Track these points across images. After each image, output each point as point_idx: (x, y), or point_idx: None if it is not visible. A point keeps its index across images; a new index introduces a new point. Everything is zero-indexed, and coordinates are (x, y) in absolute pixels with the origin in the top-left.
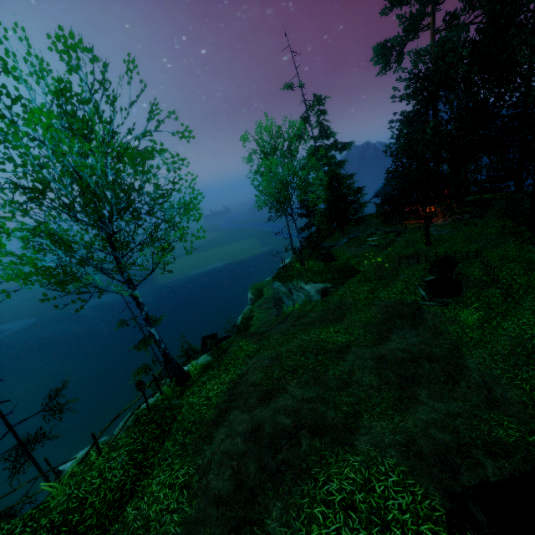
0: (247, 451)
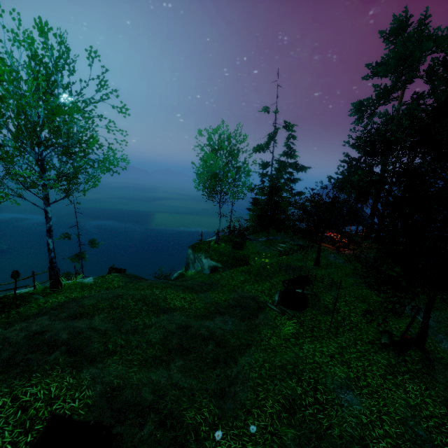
0: (17, 343)
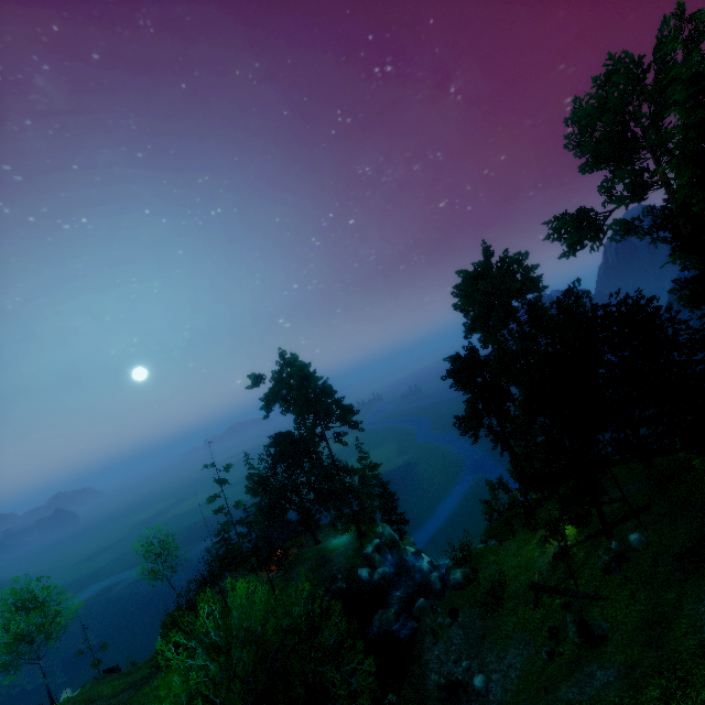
0: None
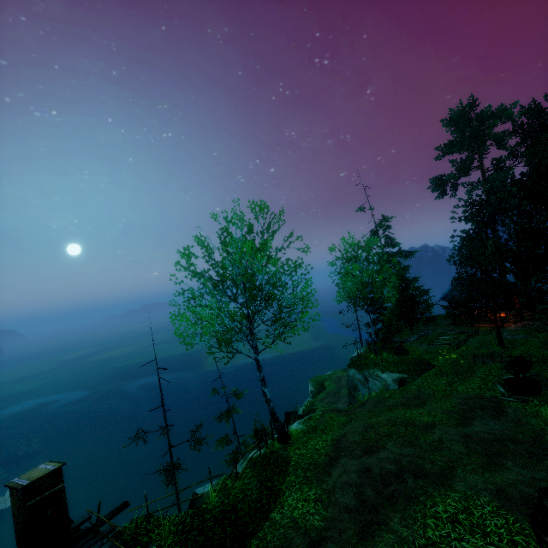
0: (362, 483)
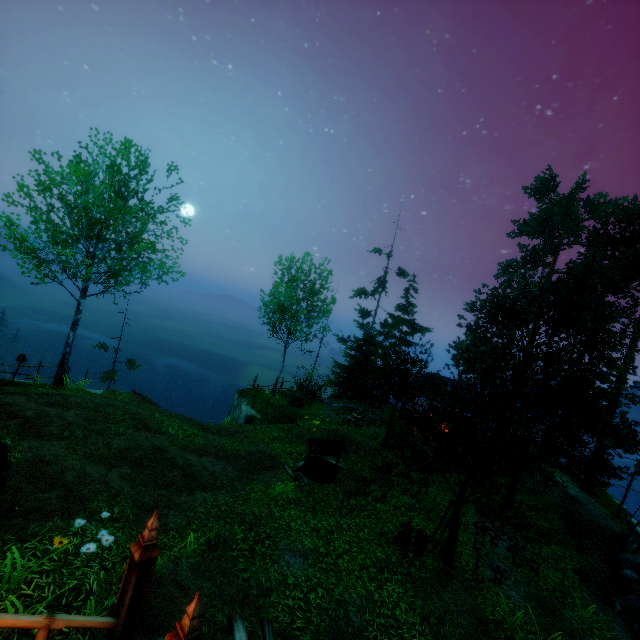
0: None
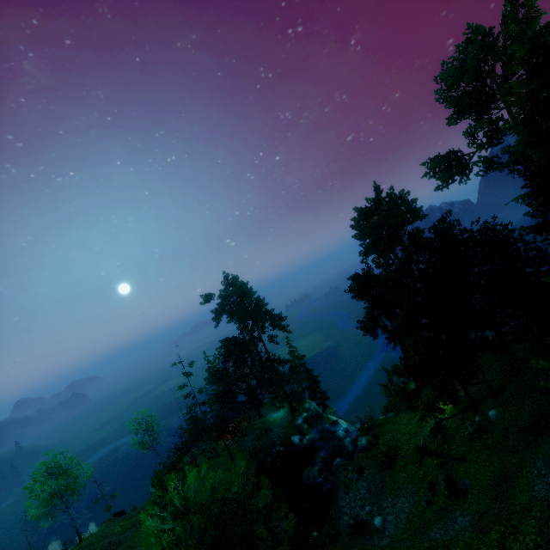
0: None
